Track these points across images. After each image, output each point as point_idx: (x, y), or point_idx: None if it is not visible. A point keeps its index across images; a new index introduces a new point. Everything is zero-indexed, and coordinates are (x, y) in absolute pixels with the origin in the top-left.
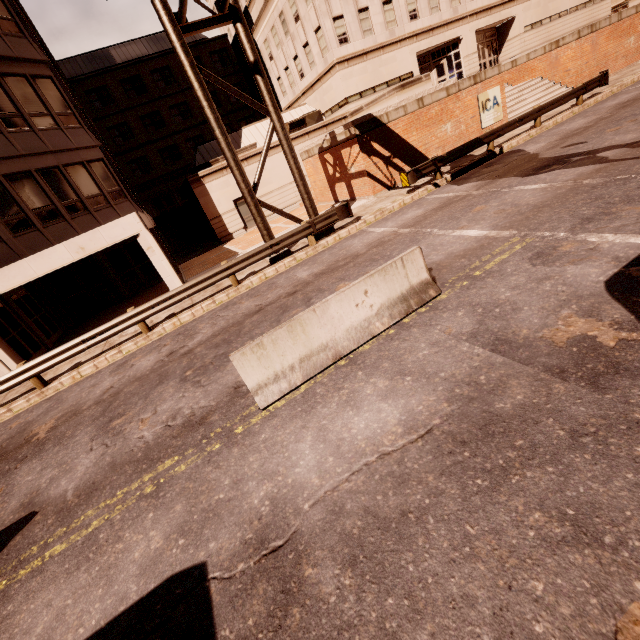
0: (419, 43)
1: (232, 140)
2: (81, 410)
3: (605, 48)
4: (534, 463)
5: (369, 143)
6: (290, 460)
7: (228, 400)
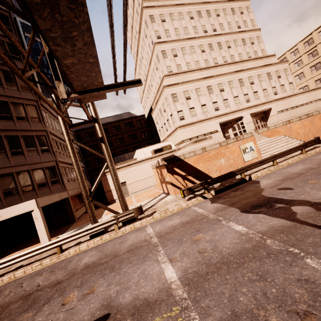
0: (220, 119)
1: (130, 155)
2: None
3: (320, 123)
4: None
5: (172, 168)
6: None
7: None
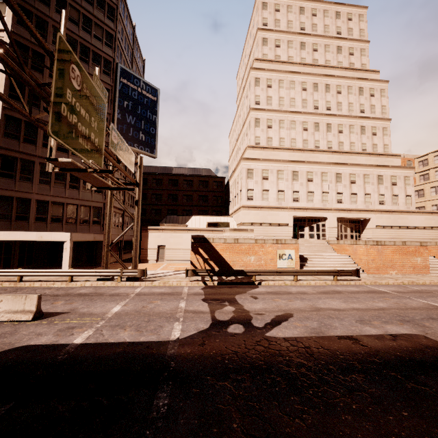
0: (296, 212)
1: (184, 219)
2: None
3: (391, 256)
4: None
5: (197, 248)
6: None
7: None
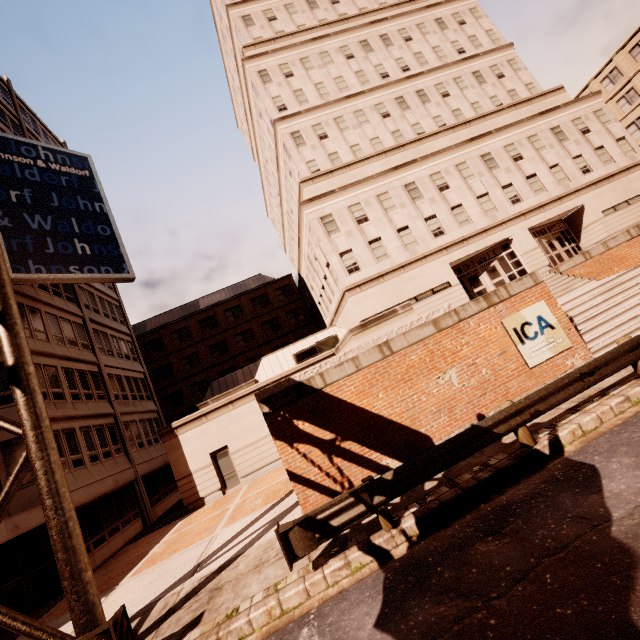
0: (451, 254)
1: (248, 371)
2: None
3: None
4: None
5: (289, 422)
6: None
7: None
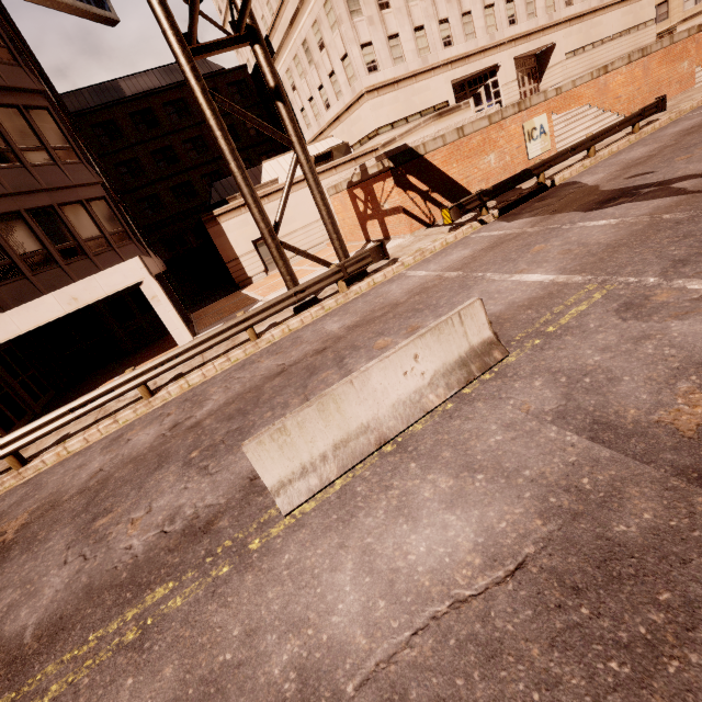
0: (454, 71)
1: (251, 175)
2: (61, 501)
3: (658, 73)
4: (698, 637)
5: (404, 176)
6: (324, 601)
7: (241, 497)
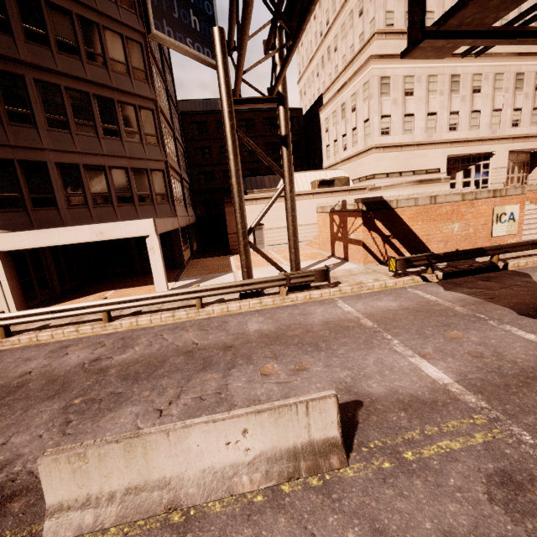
0: (452, 149)
1: (273, 180)
2: None
3: None
4: None
5: (373, 220)
6: None
7: None
